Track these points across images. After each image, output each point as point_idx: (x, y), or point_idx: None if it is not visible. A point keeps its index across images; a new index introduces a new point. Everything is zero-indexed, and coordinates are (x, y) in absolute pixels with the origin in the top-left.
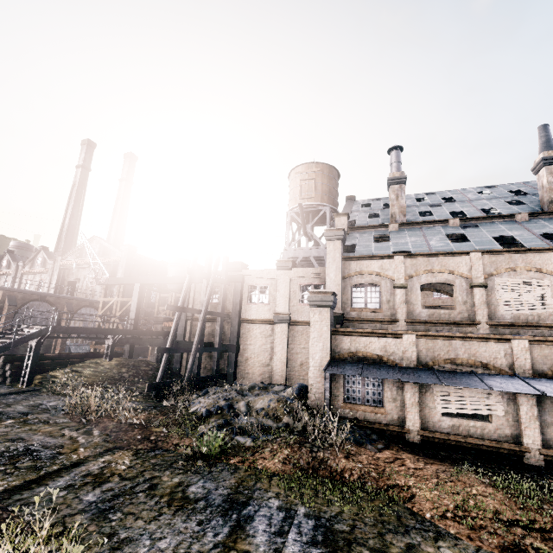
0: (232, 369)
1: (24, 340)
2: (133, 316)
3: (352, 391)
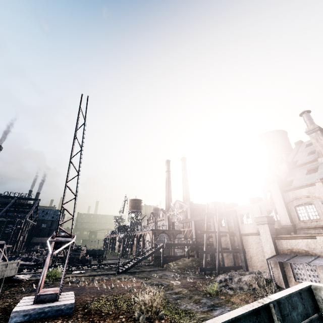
0: (243, 263)
1: (158, 249)
2: (194, 237)
3: (299, 274)
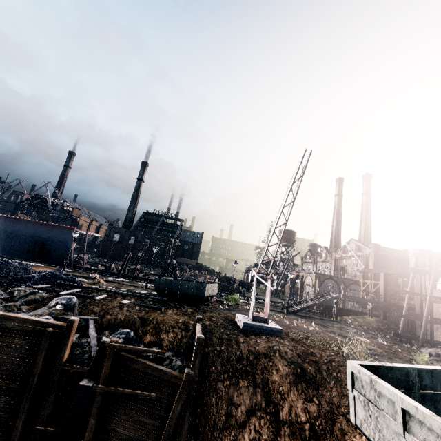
0: None
1: (332, 299)
2: (382, 293)
3: None
